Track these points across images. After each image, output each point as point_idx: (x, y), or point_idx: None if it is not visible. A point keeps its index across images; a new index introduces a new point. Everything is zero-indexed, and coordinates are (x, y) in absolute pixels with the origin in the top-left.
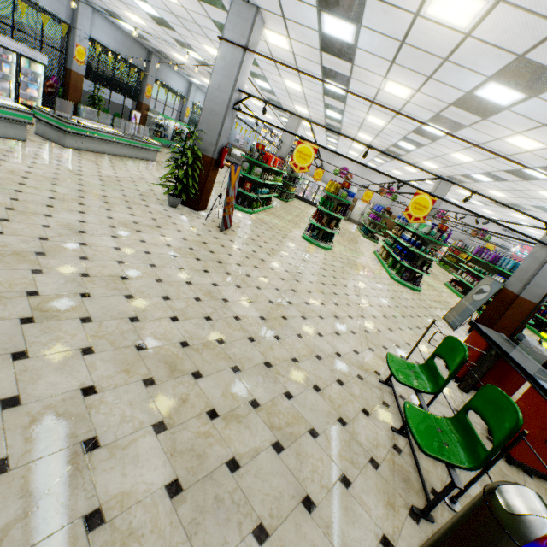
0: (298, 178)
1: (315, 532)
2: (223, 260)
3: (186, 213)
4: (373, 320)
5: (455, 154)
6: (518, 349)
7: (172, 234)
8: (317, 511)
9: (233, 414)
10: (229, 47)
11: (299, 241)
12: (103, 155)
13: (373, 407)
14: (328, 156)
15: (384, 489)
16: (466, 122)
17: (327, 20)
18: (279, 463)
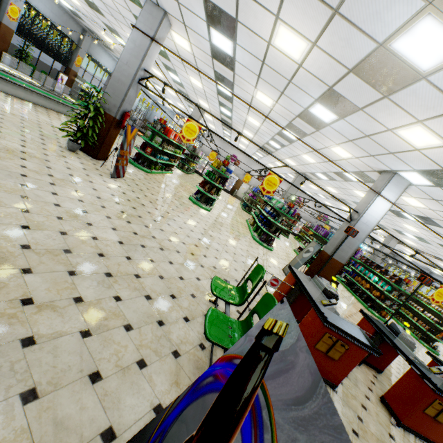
0: (199, 157)
1: (91, 398)
2: (103, 197)
3: (84, 158)
4: (224, 261)
5: (305, 155)
6: (315, 287)
7: (59, 169)
8: (101, 383)
9: (51, 304)
10: (139, 34)
11: (185, 200)
12: (16, 99)
13: (195, 316)
14: (225, 146)
15: (176, 372)
16: (307, 131)
17: (214, 33)
18: (81, 345)
